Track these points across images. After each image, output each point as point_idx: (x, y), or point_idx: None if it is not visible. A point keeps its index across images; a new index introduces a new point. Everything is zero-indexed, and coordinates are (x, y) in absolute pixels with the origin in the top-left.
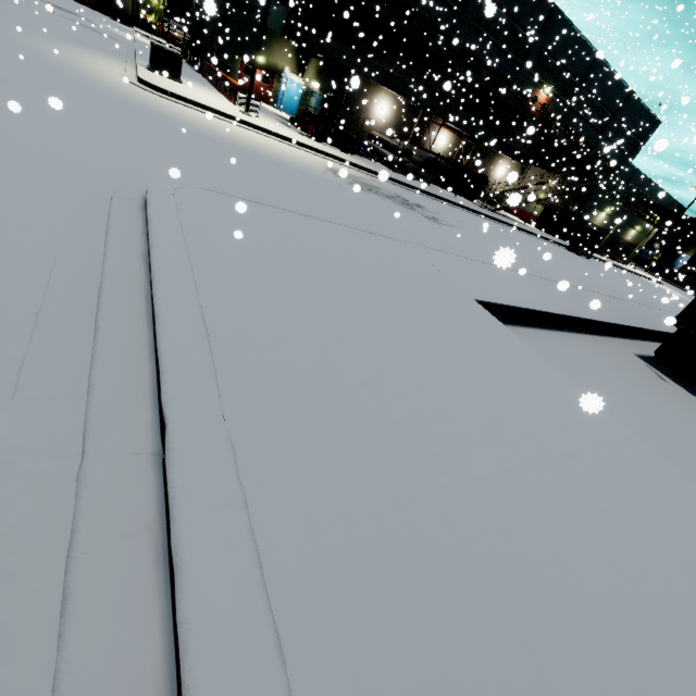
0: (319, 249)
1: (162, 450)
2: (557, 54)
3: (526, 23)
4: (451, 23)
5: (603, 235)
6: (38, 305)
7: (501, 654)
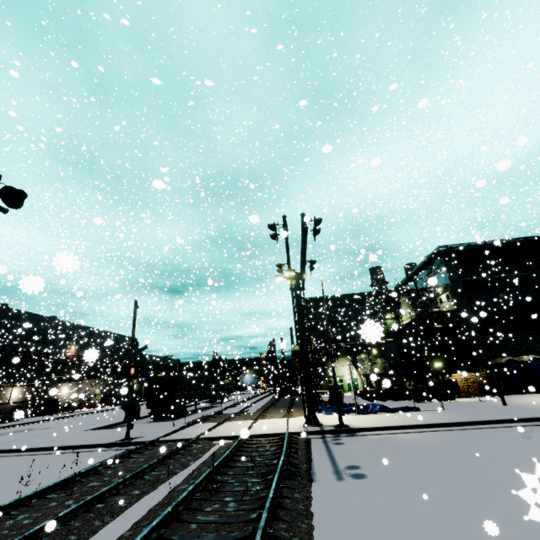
0: (32, 440)
1: (50, 451)
2: (71, 334)
3: (48, 329)
4: (1, 341)
5: (141, 392)
6: (6, 458)
7: (100, 438)
